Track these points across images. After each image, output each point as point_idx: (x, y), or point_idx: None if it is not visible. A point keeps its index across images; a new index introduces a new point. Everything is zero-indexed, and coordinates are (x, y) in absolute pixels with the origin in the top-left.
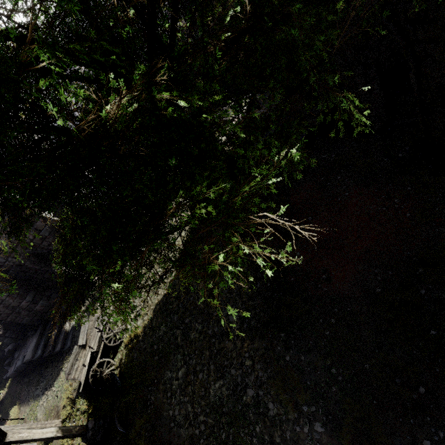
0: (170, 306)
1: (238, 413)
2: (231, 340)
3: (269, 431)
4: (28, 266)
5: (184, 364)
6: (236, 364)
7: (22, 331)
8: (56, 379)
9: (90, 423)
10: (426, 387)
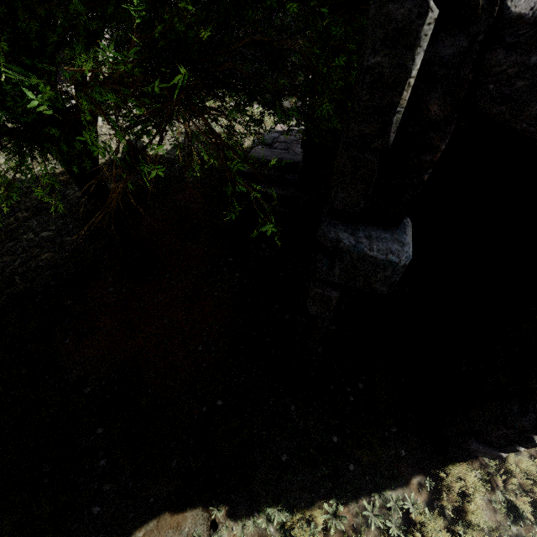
0: None
1: None
2: None
3: None
4: None
5: None
6: None
7: None
8: None
9: None
10: None
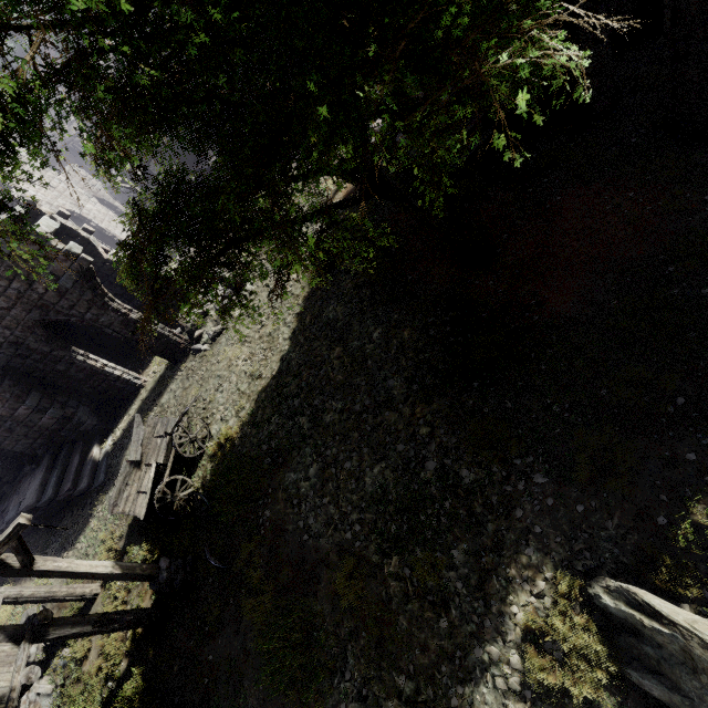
0: (284, 389)
1: (413, 495)
2: (393, 410)
3: (465, 503)
4: (30, 346)
5: (318, 458)
6: (405, 437)
7: (11, 469)
8: (83, 532)
9: (163, 561)
10: (686, 396)
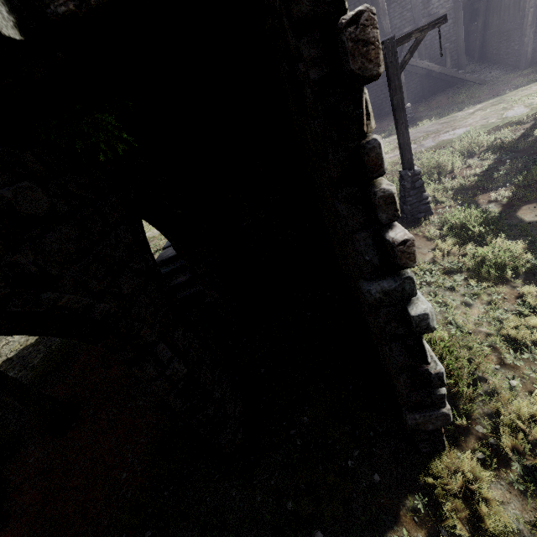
0: None
1: None
2: None
3: None
4: None
5: None
6: None
7: None
8: None
9: None
10: None
